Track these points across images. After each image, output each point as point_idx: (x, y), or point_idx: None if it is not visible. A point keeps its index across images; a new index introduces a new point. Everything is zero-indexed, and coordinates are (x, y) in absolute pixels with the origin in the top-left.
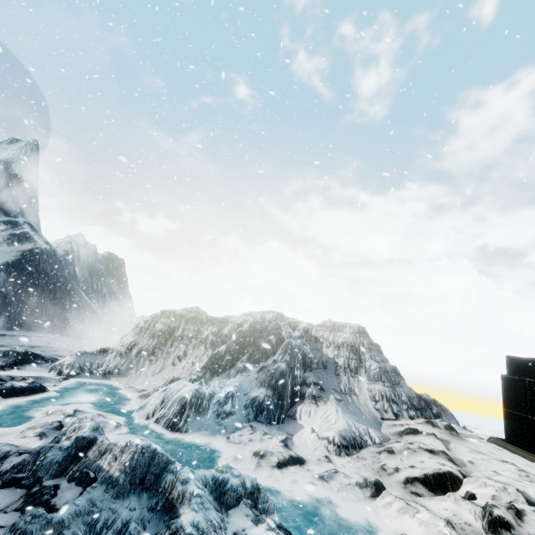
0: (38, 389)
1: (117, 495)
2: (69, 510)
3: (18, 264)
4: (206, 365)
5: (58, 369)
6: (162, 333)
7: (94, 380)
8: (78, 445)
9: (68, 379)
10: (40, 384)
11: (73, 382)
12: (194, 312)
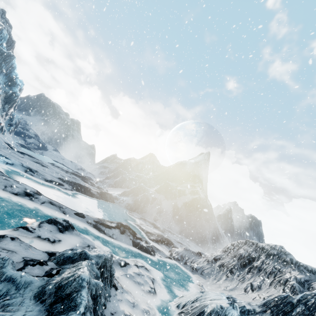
0: (148, 251)
1: (37, 295)
2: (16, 274)
3: (190, 203)
4: (267, 303)
5: (172, 252)
6: (242, 257)
7: (184, 268)
8: (80, 256)
9: (171, 259)
10: (152, 249)
11: (173, 262)
12: (276, 249)
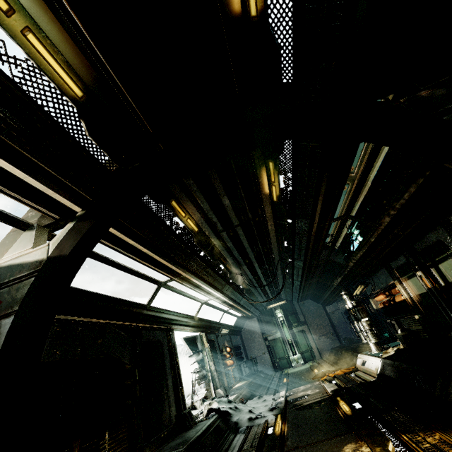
0: None
1: None
2: None
3: None
4: None
5: None
6: None
7: None
8: None
9: None
10: None
11: None
12: None
